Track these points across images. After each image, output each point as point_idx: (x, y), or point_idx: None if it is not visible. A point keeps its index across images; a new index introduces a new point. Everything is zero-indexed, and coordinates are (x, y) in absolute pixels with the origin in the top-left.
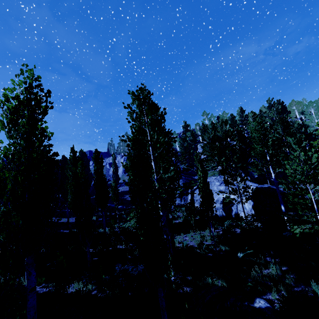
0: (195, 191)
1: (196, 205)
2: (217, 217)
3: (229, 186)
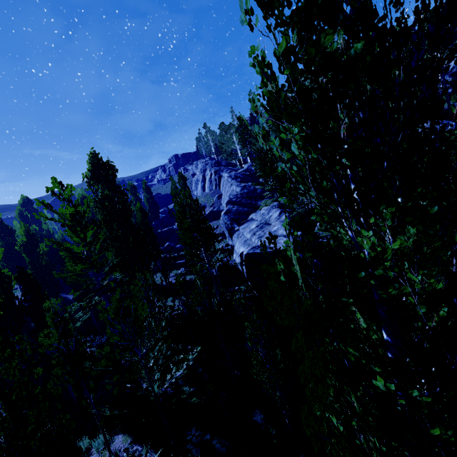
0: (233, 235)
1: (234, 252)
2: (240, 273)
3: (256, 234)
